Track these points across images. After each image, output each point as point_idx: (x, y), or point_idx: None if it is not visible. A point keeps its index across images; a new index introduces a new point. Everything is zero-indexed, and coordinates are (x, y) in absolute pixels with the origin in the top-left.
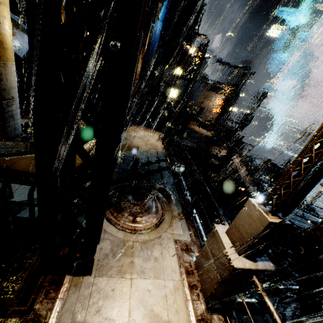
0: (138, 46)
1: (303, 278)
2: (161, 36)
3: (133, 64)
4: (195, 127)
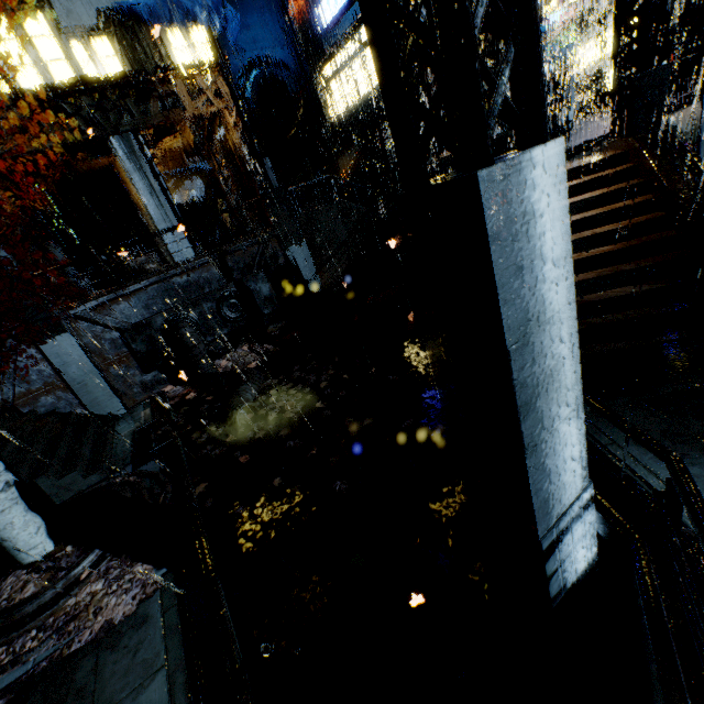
0: (3, 192)
1: (240, 529)
2: None
3: (7, 198)
4: None
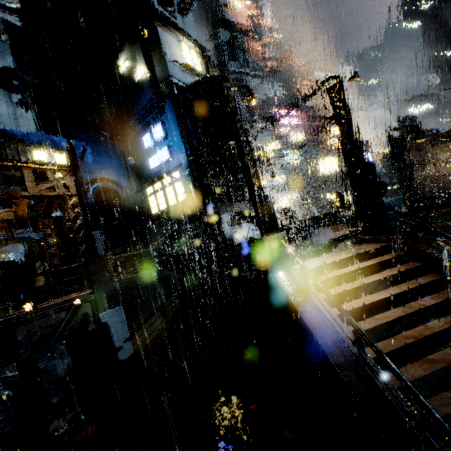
0: None
1: None
2: (192, 163)
3: None
4: (331, 235)
